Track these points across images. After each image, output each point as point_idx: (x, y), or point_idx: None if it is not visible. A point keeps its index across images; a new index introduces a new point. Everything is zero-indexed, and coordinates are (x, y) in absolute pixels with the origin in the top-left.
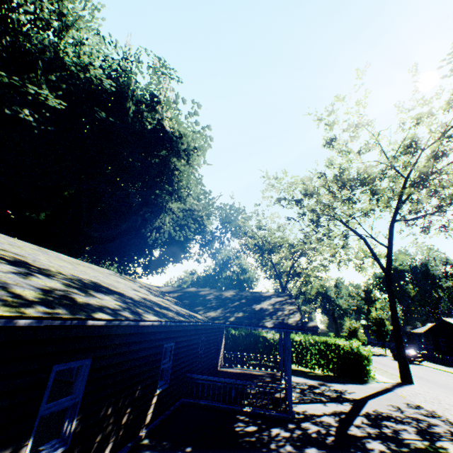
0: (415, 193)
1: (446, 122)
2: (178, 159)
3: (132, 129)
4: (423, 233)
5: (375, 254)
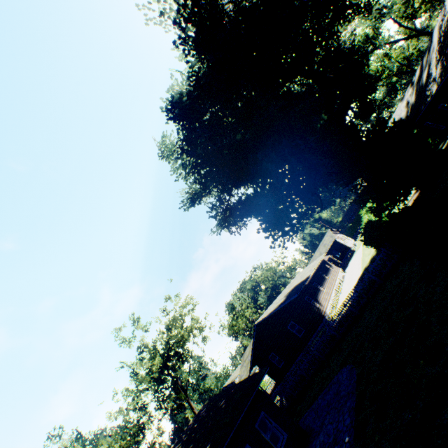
0: None
1: None
2: None
3: None
4: None
5: None
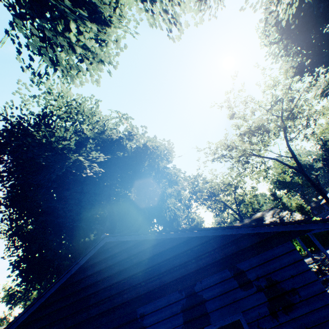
0: (291, 122)
1: (288, 82)
2: (161, 161)
3: (133, 156)
4: (305, 141)
5: (288, 164)
